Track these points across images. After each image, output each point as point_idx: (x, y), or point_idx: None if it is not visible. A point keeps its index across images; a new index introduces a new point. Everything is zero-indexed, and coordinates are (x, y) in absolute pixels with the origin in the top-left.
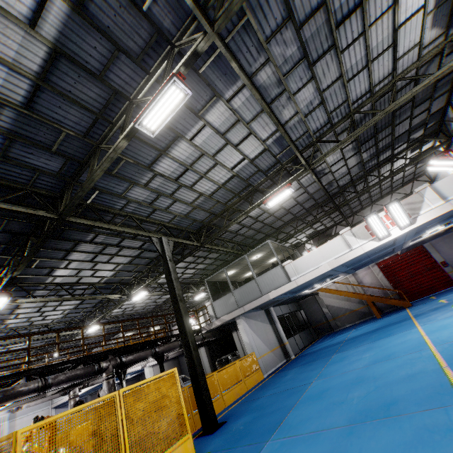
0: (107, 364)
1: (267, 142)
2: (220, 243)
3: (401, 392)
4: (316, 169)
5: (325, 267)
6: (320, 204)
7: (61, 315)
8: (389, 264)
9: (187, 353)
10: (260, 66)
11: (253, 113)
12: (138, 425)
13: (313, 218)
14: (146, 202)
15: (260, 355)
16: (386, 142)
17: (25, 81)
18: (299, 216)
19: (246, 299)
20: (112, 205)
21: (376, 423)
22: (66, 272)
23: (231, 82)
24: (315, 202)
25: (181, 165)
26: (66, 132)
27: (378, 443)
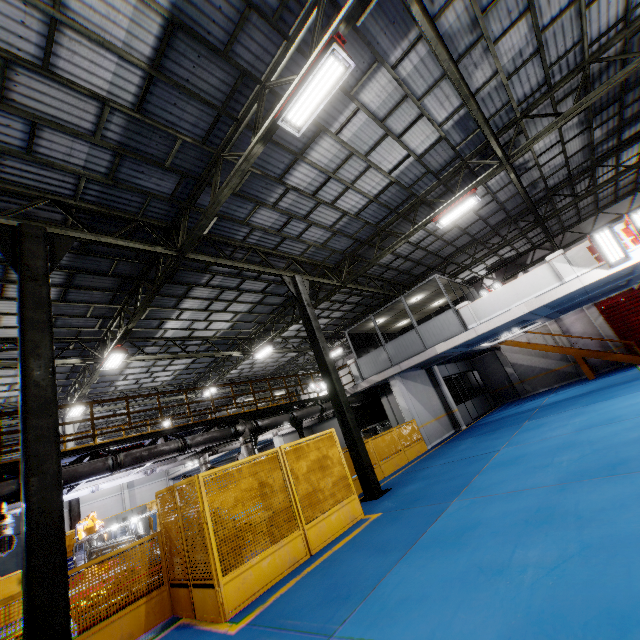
0: (244, 428)
1: (445, 126)
2: (365, 282)
3: (630, 453)
4: (514, 163)
5: (521, 310)
6: (513, 217)
7: (171, 376)
8: (615, 304)
9: (339, 415)
10: (447, 1)
11: (428, 82)
12: (303, 482)
13: (501, 240)
14: (274, 228)
15: (422, 424)
16: (637, 107)
17: (135, 72)
18: (480, 237)
19: (403, 354)
20: (232, 235)
21: (597, 481)
22: (178, 325)
23: (401, 35)
24: (506, 216)
25: (321, 173)
26: (182, 138)
27: (600, 497)
